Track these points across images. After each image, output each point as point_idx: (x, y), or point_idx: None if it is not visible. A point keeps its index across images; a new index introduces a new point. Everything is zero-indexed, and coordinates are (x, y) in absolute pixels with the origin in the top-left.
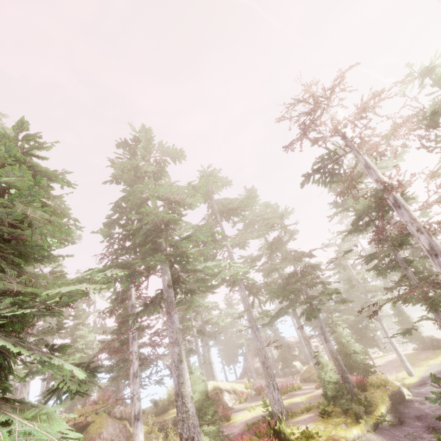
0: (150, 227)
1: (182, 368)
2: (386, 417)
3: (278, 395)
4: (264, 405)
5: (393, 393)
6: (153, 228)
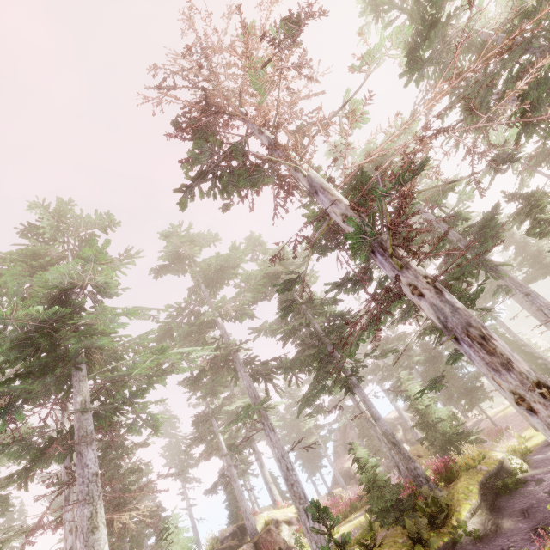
0: (21, 335)
1: (94, 540)
2: (471, 525)
3: (315, 525)
4: (299, 545)
5: (487, 476)
6: (36, 333)
